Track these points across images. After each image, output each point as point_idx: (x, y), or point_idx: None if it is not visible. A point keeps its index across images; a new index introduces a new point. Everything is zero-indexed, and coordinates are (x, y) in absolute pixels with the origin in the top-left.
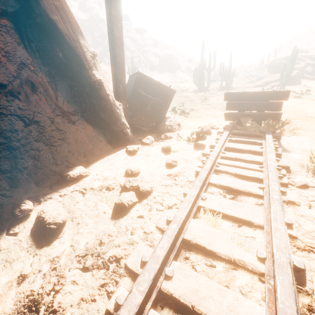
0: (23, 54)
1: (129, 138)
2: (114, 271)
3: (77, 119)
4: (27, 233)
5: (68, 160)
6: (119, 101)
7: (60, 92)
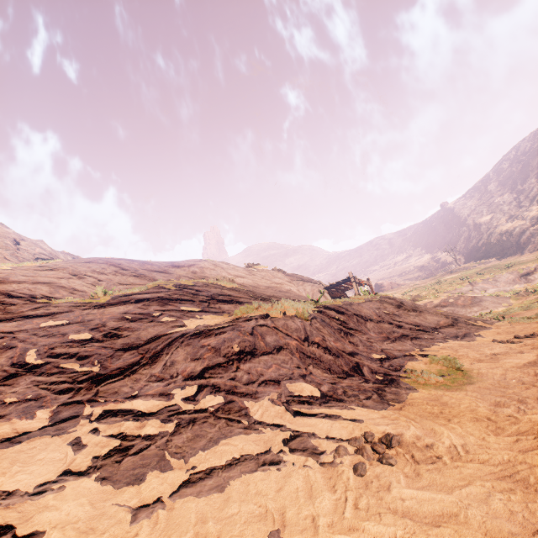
0: None
1: None
2: None
3: None
4: None
5: None
6: None
7: None
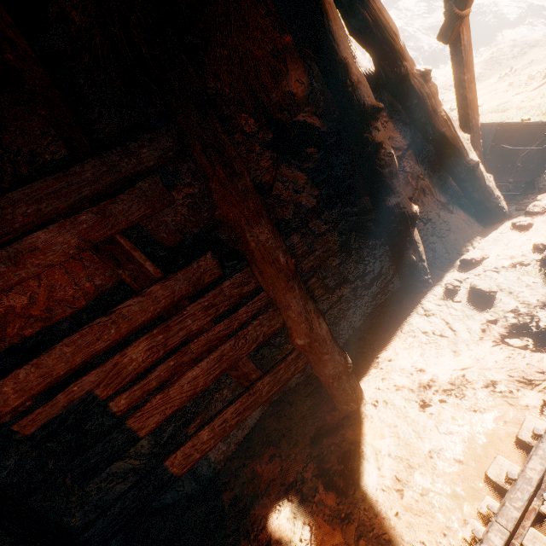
0: (417, 169)
1: (504, 211)
2: None
3: (451, 208)
4: (467, 301)
5: (456, 248)
6: None
7: (435, 188)
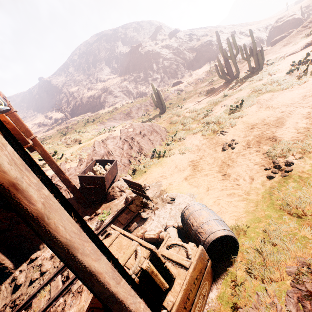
0: (11, 214)
1: None
2: (14, 310)
3: None
4: (14, 286)
5: (39, 246)
6: (73, 195)
7: None
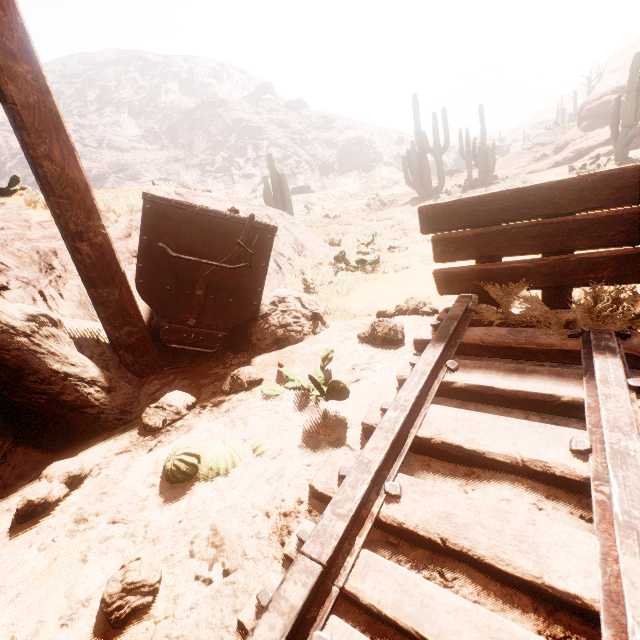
0: None
1: (97, 412)
2: None
3: None
4: None
5: None
6: (91, 289)
7: None
